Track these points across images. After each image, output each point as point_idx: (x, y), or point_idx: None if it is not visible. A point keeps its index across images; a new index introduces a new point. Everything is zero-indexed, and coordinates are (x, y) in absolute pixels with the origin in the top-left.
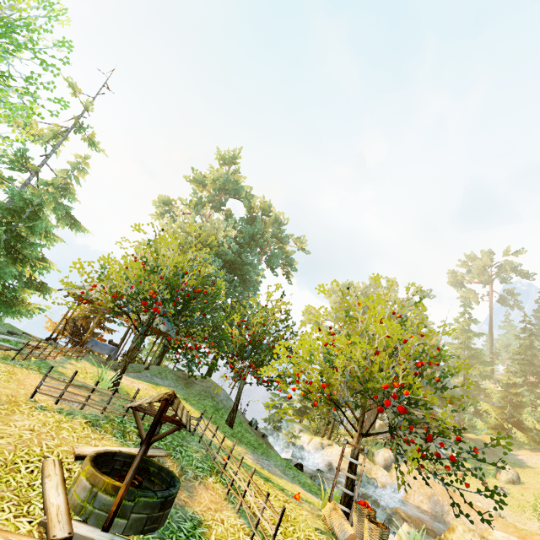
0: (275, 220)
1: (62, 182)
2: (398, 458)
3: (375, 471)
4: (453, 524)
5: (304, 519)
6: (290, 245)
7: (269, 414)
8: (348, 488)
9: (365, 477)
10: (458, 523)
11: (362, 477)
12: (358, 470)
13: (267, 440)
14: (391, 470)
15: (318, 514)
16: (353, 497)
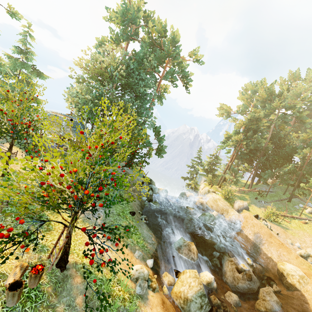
0: (172, 39)
1: (25, 48)
2: (261, 204)
3: (229, 211)
4: (185, 270)
5: (1, 266)
6: (186, 60)
7: (189, 171)
8: (62, 250)
9: (208, 216)
10: (190, 271)
11: (205, 216)
12: (220, 208)
13: (133, 195)
14: (241, 212)
15: (28, 261)
16: (66, 255)
